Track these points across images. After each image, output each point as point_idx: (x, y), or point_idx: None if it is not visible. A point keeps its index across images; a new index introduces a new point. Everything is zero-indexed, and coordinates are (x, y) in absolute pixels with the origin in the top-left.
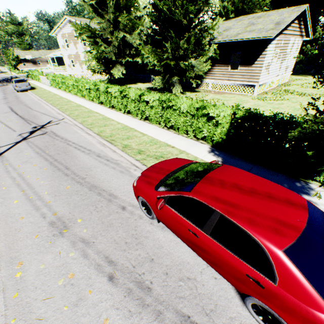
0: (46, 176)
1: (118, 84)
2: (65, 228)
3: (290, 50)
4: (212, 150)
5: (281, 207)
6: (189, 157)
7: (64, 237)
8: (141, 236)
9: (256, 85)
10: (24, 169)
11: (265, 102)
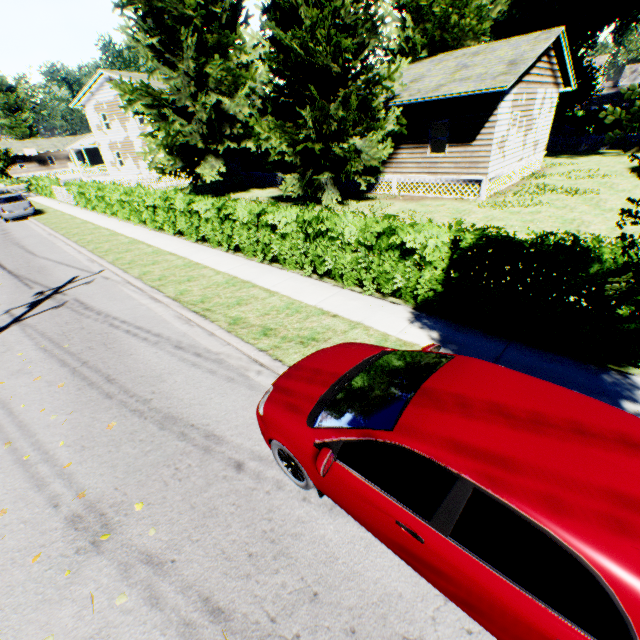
0: (62, 403)
1: (212, 194)
2: (105, 529)
3: (539, 112)
4: (416, 316)
5: (614, 457)
6: (370, 335)
7: (102, 555)
8: (284, 535)
9: (483, 180)
10: (13, 390)
11: (505, 211)
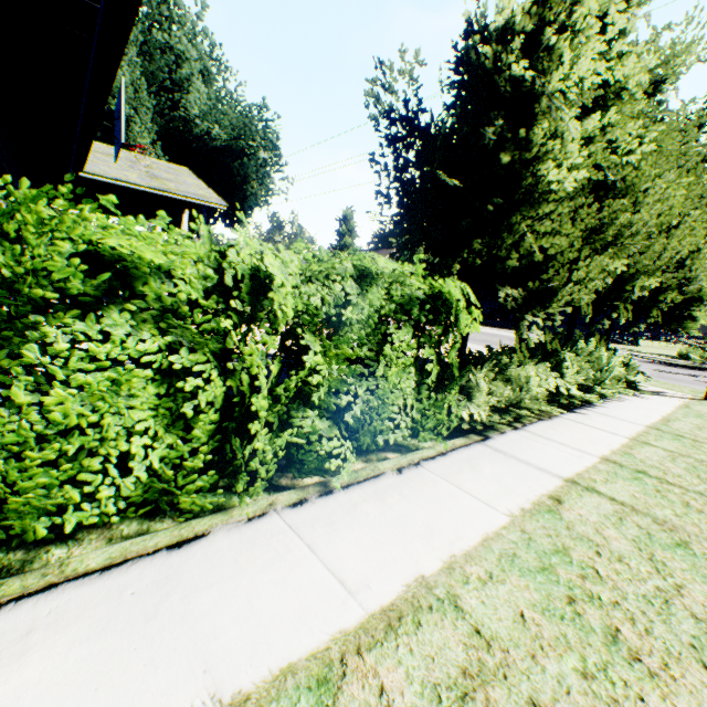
0: None
1: None
2: None
3: None
4: None
5: None
6: None
7: None
8: None
9: None
10: None
11: None
